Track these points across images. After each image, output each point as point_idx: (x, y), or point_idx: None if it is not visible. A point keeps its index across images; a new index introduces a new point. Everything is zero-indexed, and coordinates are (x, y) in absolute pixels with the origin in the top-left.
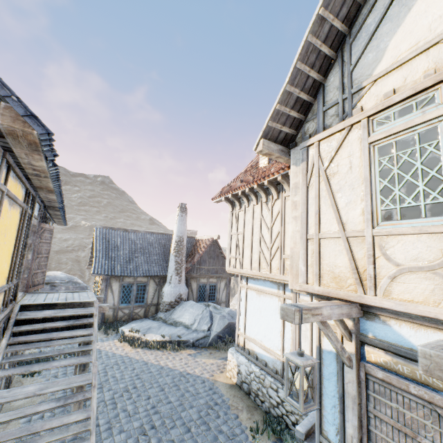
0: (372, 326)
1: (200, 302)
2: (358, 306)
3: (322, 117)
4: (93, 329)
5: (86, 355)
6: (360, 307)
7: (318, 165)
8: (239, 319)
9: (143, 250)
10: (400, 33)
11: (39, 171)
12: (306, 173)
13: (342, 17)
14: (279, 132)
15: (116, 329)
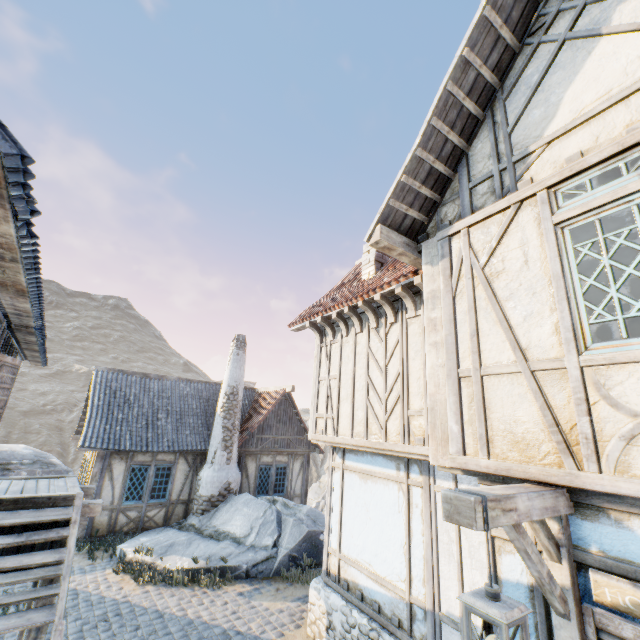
0: (596, 531)
1: (260, 495)
2: (565, 493)
3: (468, 196)
4: (65, 550)
5: (44, 607)
6: (568, 495)
7: (469, 262)
8: (329, 524)
9: (172, 409)
10: (579, 82)
11: (2, 246)
12: (451, 274)
13: (491, 65)
14: (403, 217)
15: (111, 549)
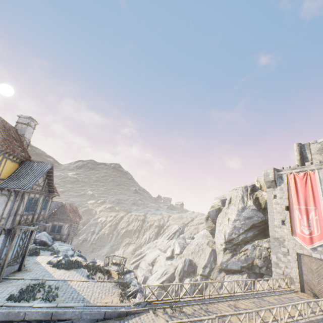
0: None
1: (52, 232)
2: None
3: None
4: None
5: None
6: None
7: None
8: None
9: None
10: None
11: None
12: None
13: None
14: None
15: None
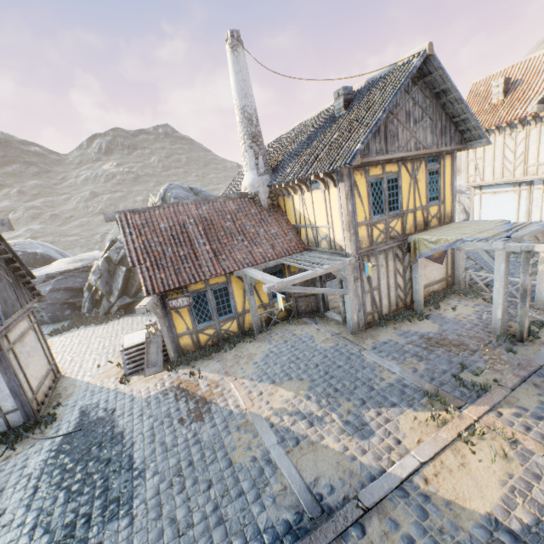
0: None
1: None
2: None
3: None
4: None
5: None
6: None
7: None
8: (473, 214)
9: None
10: None
11: None
12: None
13: None
14: None
15: None
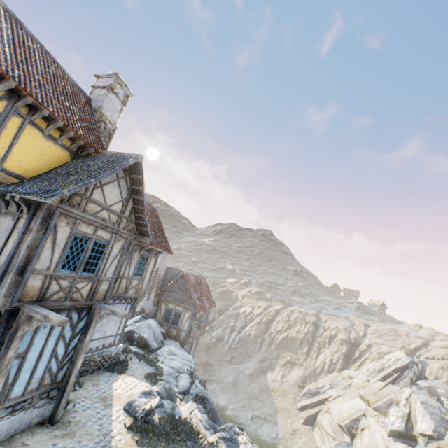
0: None
1: (165, 322)
2: None
3: None
4: None
5: None
6: None
7: None
8: None
9: None
10: None
11: None
12: None
13: None
14: None
15: None
